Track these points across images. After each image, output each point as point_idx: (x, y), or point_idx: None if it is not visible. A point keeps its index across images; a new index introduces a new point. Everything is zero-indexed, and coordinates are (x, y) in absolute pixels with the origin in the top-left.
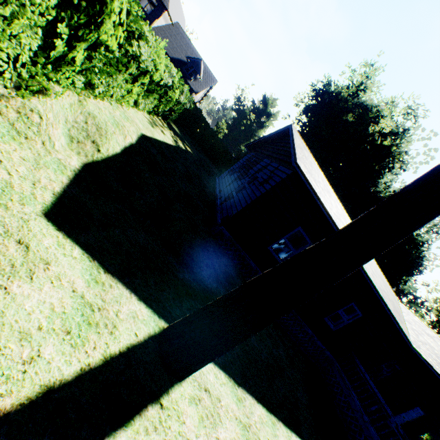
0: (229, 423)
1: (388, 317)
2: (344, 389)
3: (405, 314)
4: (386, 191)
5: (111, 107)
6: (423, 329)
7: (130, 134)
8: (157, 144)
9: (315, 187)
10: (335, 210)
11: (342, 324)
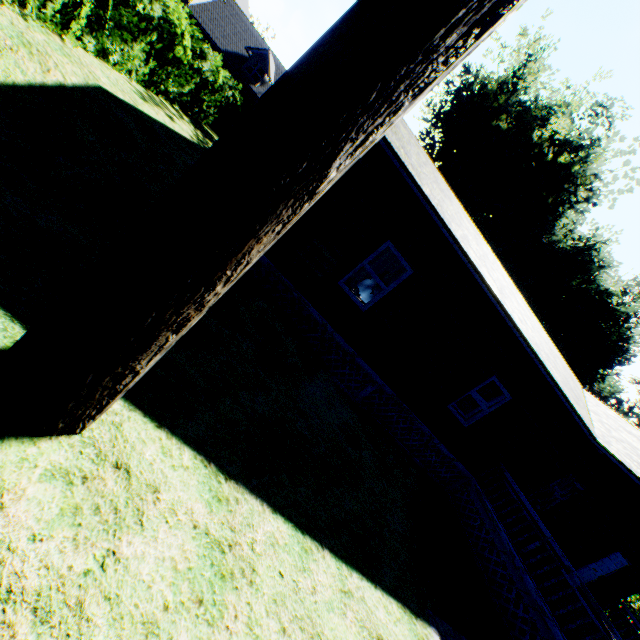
0: (169, 532)
1: (556, 400)
2: (485, 520)
3: (592, 405)
4: (567, 239)
5: (24, 23)
6: (621, 425)
7: (61, 71)
8: (140, 116)
9: (401, 152)
10: (450, 213)
11: (479, 415)
